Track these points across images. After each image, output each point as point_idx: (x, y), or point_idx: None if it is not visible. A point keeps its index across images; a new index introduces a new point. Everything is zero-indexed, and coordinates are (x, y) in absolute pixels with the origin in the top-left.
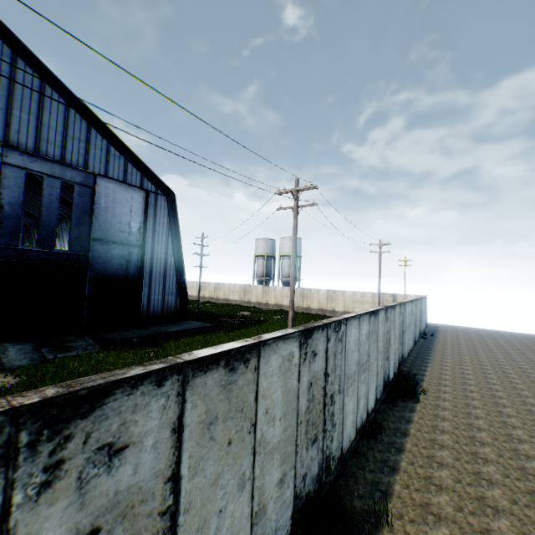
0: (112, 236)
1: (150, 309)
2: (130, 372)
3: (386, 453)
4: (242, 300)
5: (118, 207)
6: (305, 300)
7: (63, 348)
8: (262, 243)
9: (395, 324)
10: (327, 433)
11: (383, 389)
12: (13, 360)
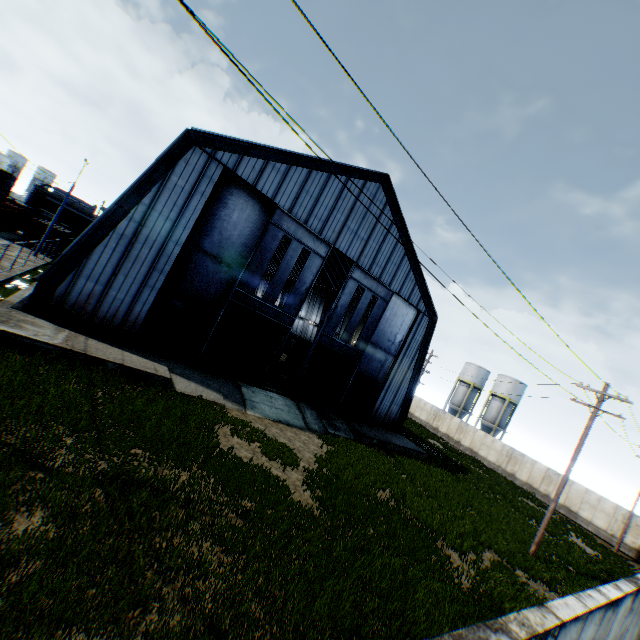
0: (381, 342)
1: (377, 411)
2: (637, 581)
3: None
4: (429, 423)
5: (394, 320)
6: (511, 463)
7: (333, 425)
8: (473, 370)
9: None
10: None
11: None
12: (310, 422)
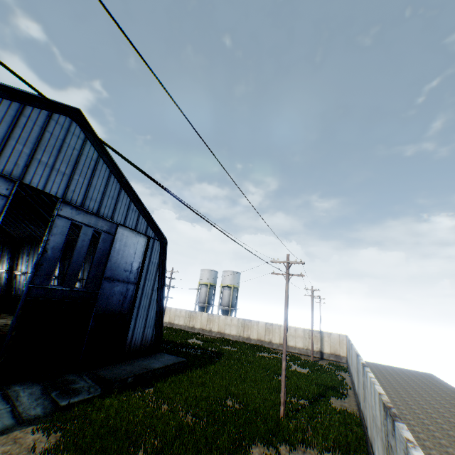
0: (117, 274)
1: (132, 342)
2: None
3: None
4: (187, 325)
5: (126, 250)
6: (246, 330)
7: (69, 390)
8: (207, 273)
9: None
10: None
11: None
12: (28, 408)
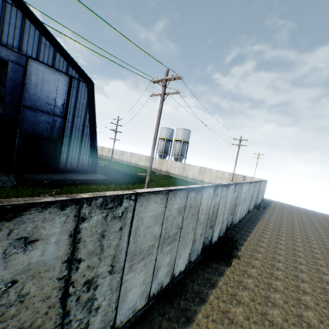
0: (40, 106)
1: (68, 162)
2: None
3: (173, 323)
4: (146, 166)
5: (46, 85)
6: (185, 171)
7: None
8: (165, 130)
9: (227, 199)
10: (72, 324)
11: (201, 252)
12: None
